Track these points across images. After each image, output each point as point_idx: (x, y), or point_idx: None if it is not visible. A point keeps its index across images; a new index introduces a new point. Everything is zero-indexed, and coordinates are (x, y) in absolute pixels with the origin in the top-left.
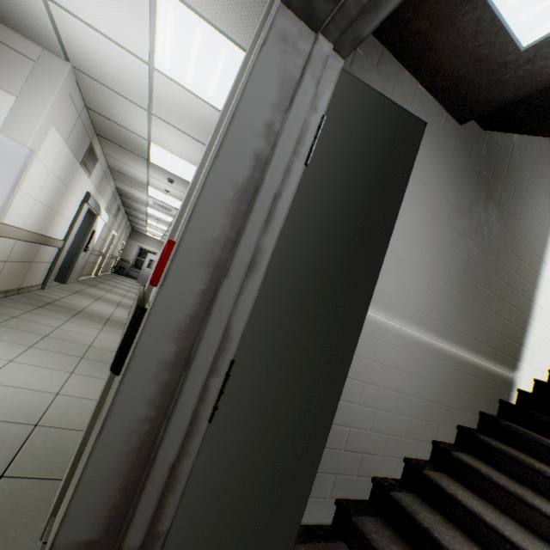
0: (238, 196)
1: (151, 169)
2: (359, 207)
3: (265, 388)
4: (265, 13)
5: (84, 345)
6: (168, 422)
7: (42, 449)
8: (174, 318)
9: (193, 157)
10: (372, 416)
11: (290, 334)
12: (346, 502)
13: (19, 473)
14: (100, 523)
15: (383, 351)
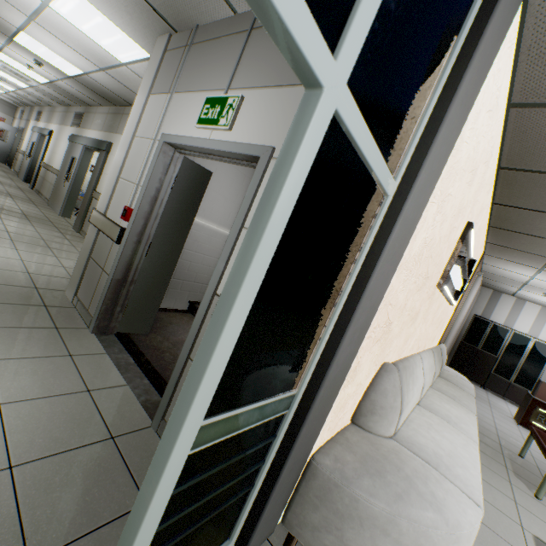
0: (152, 200)
1: (12, 45)
2: (189, 200)
3: (160, 249)
4: (155, 75)
5: (2, 230)
6: (137, 255)
7: (43, 281)
8: (136, 232)
9: (76, 62)
10: (208, 269)
11: (167, 236)
12: (194, 302)
13: (43, 288)
14: (121, 276)
15: (215, 242)
